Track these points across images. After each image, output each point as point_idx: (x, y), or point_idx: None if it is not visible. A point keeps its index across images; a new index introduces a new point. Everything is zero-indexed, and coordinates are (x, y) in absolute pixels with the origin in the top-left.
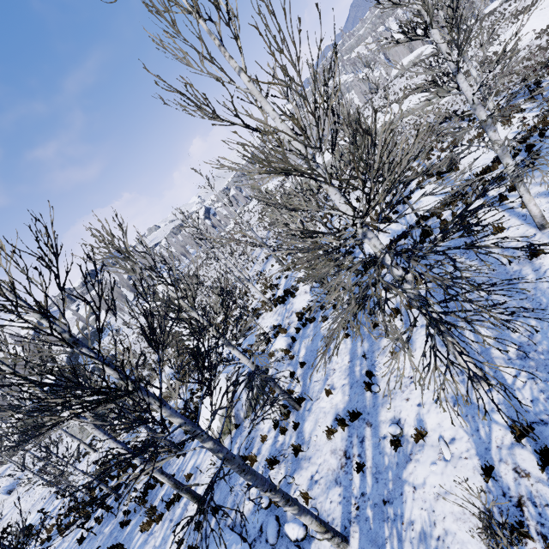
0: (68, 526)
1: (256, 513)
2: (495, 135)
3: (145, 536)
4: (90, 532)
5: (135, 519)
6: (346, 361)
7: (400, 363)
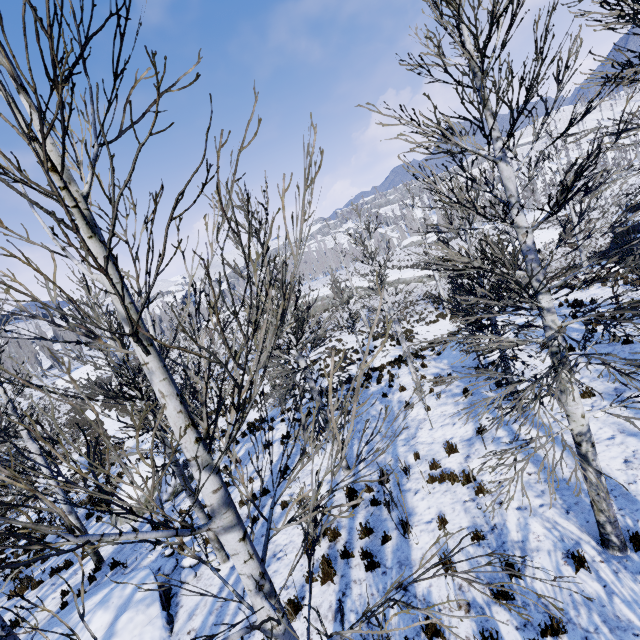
0: None
1: (158, 560)
2: (398, 328)
3: (12, 602)
4: None
5: None
6: (275, 460)
7: (310, 462)
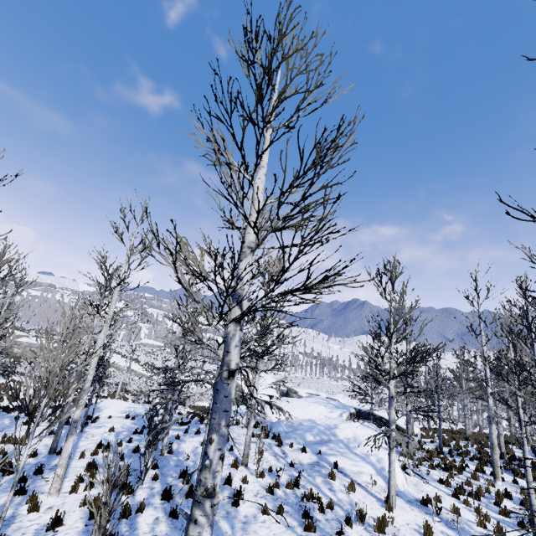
0: None
1: None
2: None
3: None
4: None
5: None
6: None
7: None
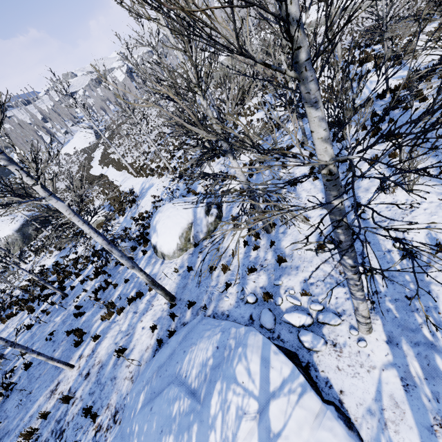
0: (9, 316)
1: (242, 307)
2: None
3: (106, 324)
4: (40, 320)
5: (90, 312)
6: (320, 197)
7: (391, 197)
